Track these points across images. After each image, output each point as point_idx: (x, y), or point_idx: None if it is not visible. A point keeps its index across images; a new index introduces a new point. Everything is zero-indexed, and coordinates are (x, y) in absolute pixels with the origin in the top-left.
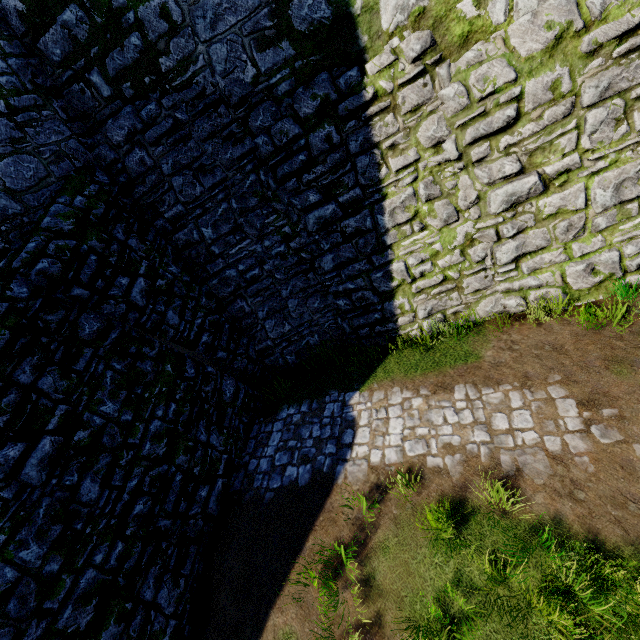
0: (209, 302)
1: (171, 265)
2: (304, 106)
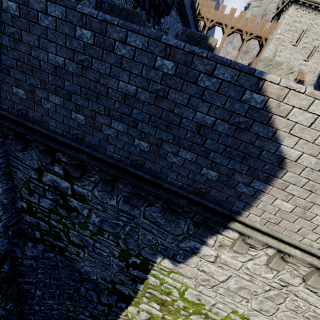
0: (16, 317)
1: (9, 303)
2: (103, 298)
